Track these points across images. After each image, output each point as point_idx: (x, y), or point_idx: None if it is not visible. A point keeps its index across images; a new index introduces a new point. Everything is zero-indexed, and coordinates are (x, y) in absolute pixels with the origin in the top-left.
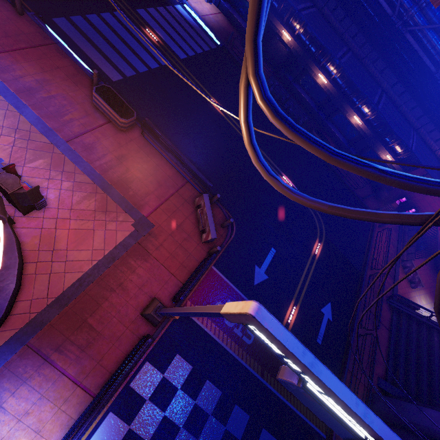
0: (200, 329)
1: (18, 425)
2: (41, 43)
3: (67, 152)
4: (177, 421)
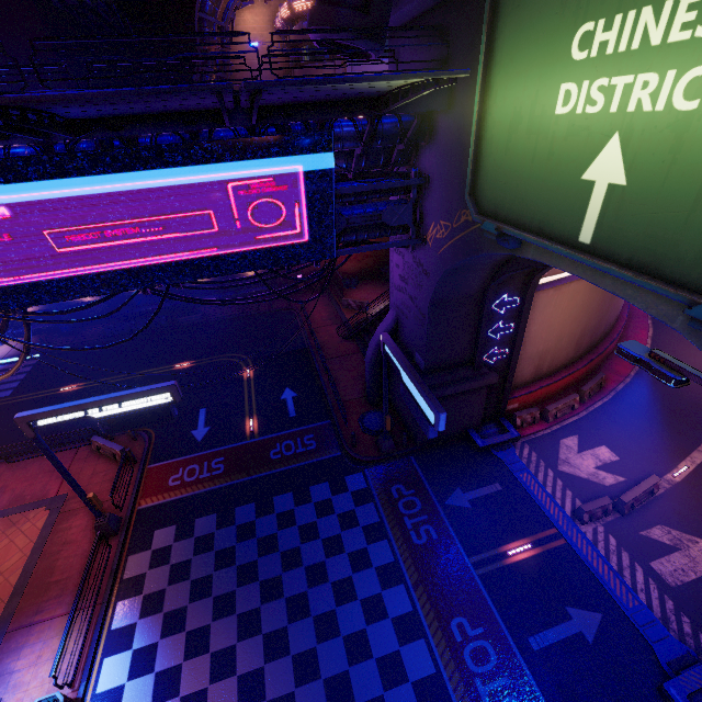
0: (166, 503)
1: (38, 667)
2: None
3: None
4: (185, 558)
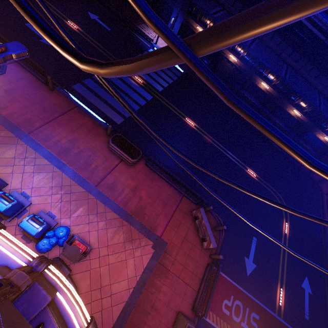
0: None
1: None
2: (68, 109)
3: (97, 195)
4: None
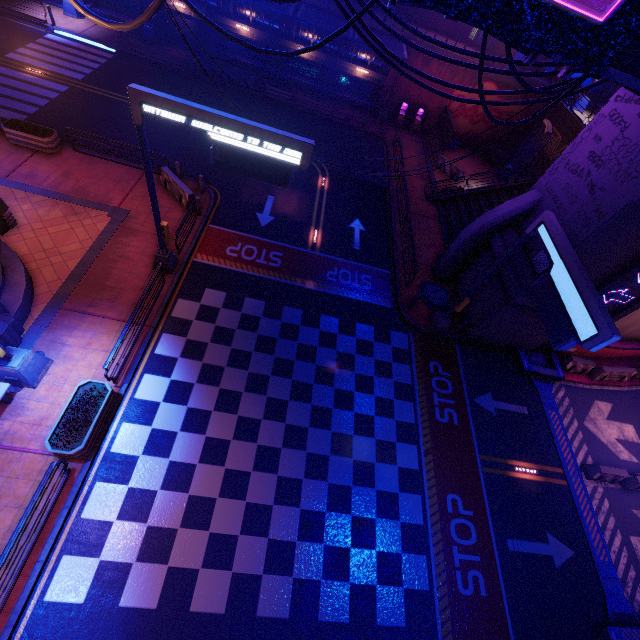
0: (220, 269)
1: (87, 351)
2: None
3: (10, 185)
4: (230, 327)
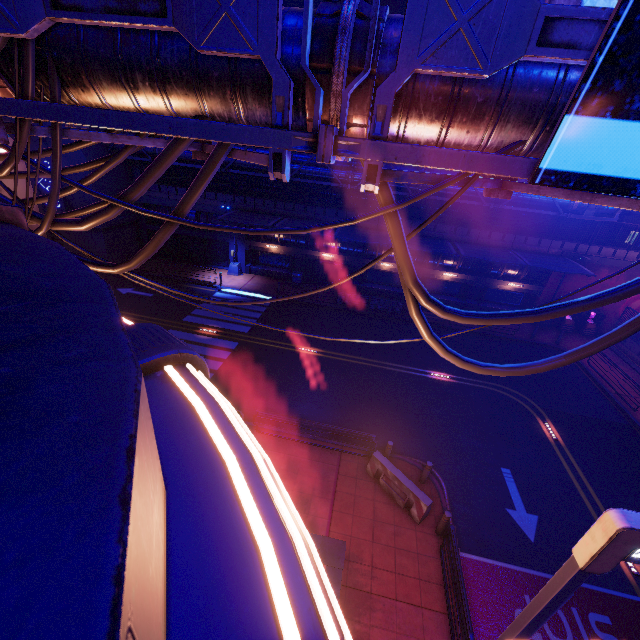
0: None
1: None
2: None
3: None
4: None
